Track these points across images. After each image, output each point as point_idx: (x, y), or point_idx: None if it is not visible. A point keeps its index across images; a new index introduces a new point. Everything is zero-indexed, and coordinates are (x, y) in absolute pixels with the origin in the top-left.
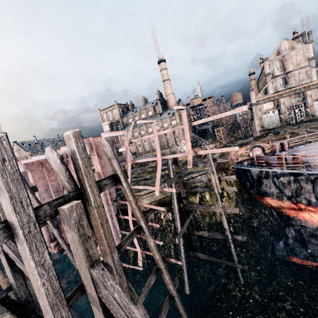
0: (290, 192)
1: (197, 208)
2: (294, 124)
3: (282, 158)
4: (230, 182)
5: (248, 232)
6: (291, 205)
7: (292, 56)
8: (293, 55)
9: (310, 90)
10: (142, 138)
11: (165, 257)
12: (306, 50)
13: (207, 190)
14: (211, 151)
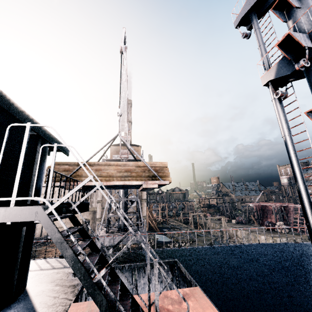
0: None
1: None
2: None
3: None
4: None
5: None
6: None
7: None
8: None
9: None
10: None
11: None
12: None
13: None
14: None
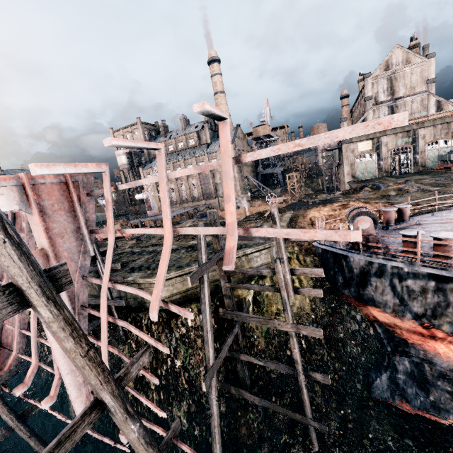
0: (423, 307)
1: (247, 319)
2: (398, 177)
3: (417, 243)
4: (305, 262)
5: (328, 349)
6: (417, 328)
7: (406, 74)
8: (408, 73)
9: (424, 128)
10: (138, 183)
11: (172, 439)
12: (426, 67)
13: (268, 289)
14: (286, 232)
